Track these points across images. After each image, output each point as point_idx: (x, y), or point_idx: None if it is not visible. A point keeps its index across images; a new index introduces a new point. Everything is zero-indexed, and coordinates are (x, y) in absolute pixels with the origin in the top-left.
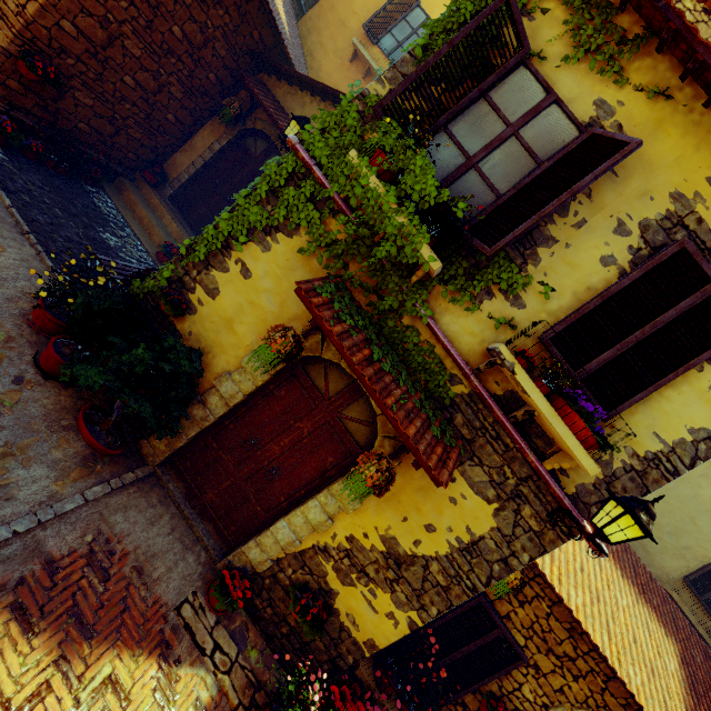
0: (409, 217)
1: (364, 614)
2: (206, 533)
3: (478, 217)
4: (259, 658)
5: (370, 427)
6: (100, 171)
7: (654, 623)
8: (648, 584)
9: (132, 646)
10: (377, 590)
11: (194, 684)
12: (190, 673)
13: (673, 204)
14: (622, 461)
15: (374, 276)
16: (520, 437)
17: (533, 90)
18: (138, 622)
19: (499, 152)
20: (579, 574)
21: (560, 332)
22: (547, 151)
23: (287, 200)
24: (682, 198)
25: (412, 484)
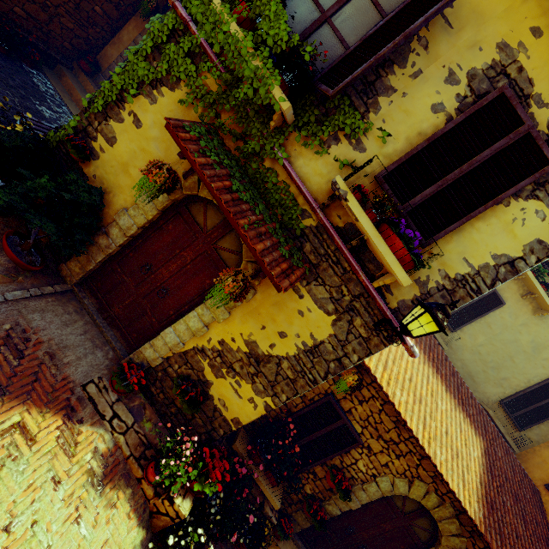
0: (263, 60)
1: (232, 399)
2: (114, 338)
3: (323, 60)
4: (152, 428)
5: (239, 255)
6: (39, 55)
7: (467, 425)
8: (468, 400)
9: (41, 405)
10: (241, 381)
11: (94, 438)
12: (91, 430)
13: (499, 54)
14: (436, 282)
15: (240, 122)
16: (355, 261)
17: None
18: (47, 390)
19: (350, 6)
20: (407, 383)
21: (392, 171)
22: (391, 4)
23: (168, 55)
24: (507, 48)
25: (269, 300)
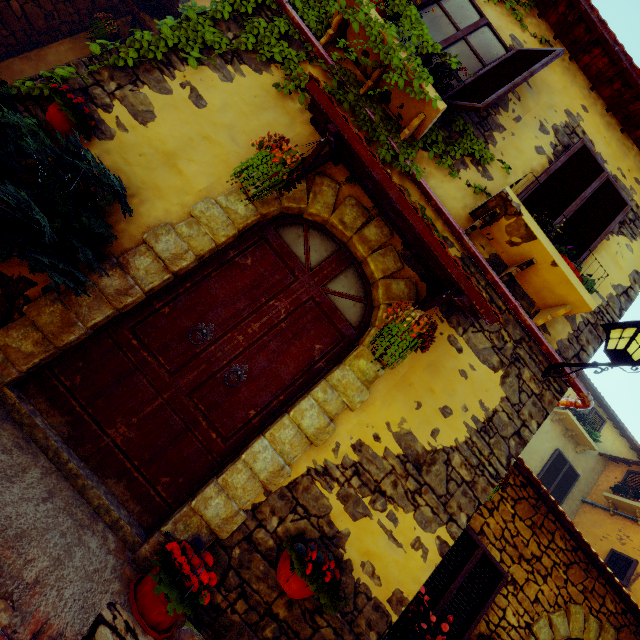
0: (412, 54)
1: (385, 555)
2: (111, 500)
3: (468, 73)
4: None
5: (362, 302)
6: None
7: None
8: None
9: None
10: (397, 512)
11: None
12: None
13: (568, 118)
14: (581, 316)
15: (364, 125)
16: (512, 296)
17: (471, 12)
18: None
19: (454, 49)
20: None
21: (525, 200)
22: (487, 58)
23: (257, 28)
24: (571, 115)
25: (422, 361)
